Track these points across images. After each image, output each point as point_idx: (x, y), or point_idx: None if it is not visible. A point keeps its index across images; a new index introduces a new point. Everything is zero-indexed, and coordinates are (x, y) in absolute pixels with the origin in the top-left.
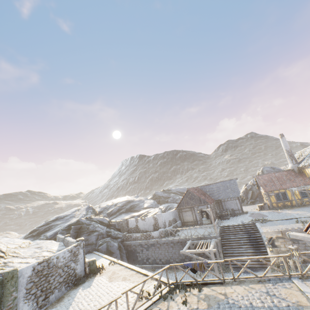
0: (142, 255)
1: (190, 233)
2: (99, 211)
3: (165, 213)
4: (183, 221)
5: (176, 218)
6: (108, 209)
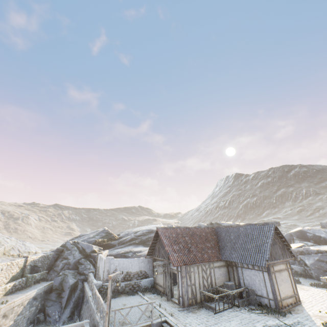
0: (83, 309)
1: (120, 306)
2: (119, 237)
3: (123, 259)
4: (155, 280)
5: (148, 272)
6: (127, 235)
